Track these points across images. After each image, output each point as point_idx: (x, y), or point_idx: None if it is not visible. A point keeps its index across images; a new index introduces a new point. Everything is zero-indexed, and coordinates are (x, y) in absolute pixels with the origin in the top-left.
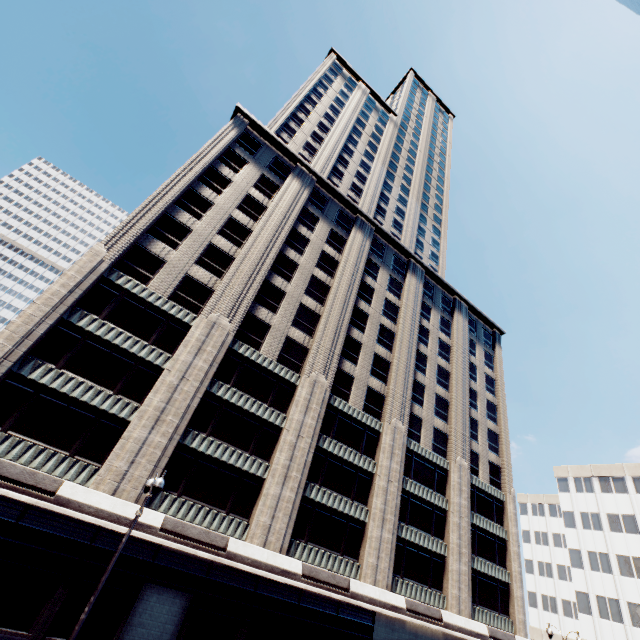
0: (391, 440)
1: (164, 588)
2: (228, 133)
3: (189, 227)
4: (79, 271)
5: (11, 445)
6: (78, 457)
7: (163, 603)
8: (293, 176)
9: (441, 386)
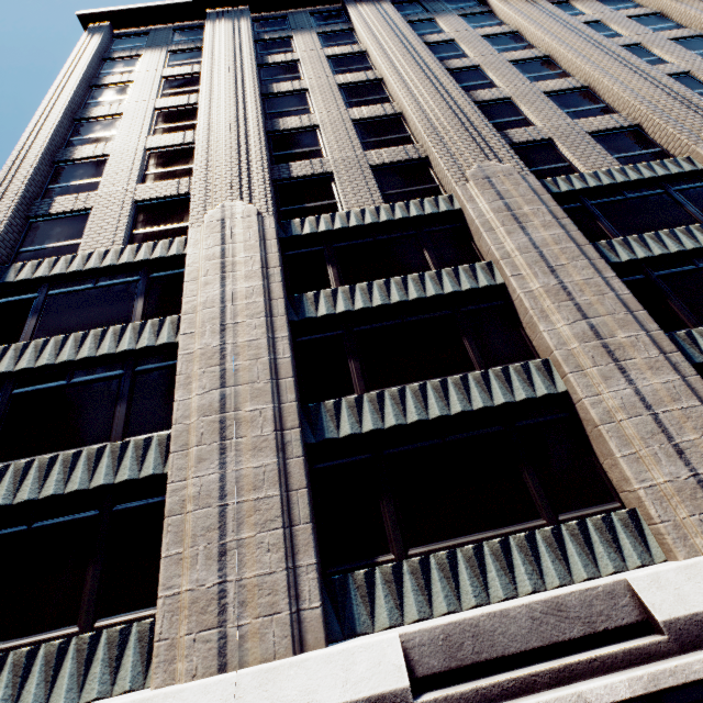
0: None
1: None
2: (87, 45)
3: (101, 156)
4: None
5: None
6: (104, 622)
7: None
8: (211, 23)
9: None
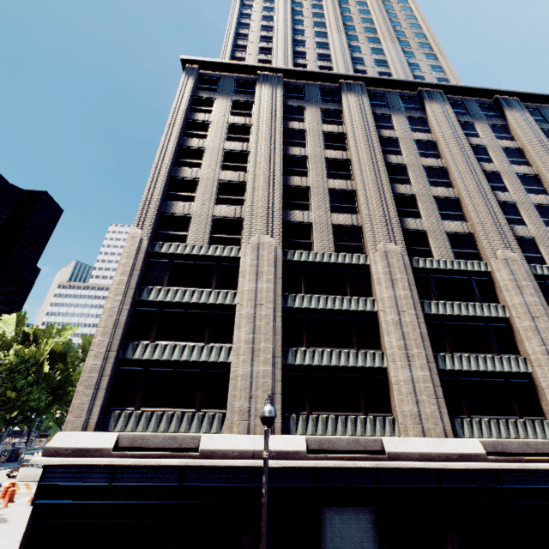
0: (509, 274)
1: (341, 507)
2: (186, 85)
3: (195, 178)
4: (128, 257)
5: (147, 419)
6: (204, 410)
7: (348, 522)
8: (259, 85)
9: (535, 194)
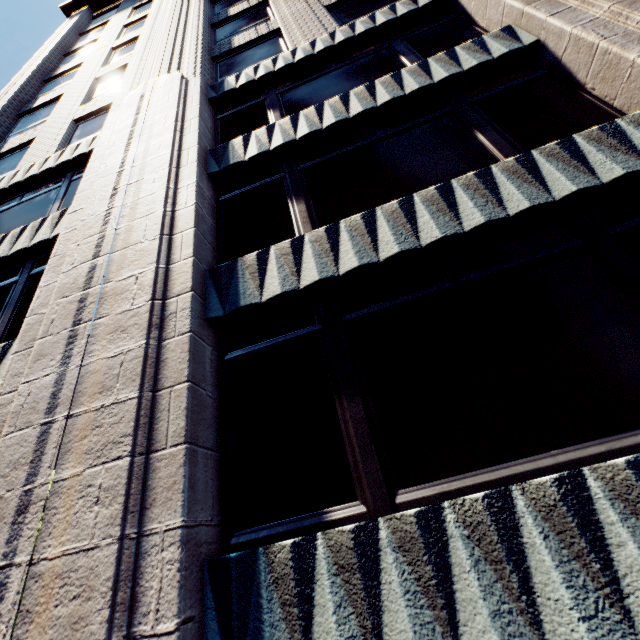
0: None
1: None
2: (66, 26)
3: (57, 98)
4: None
5: None
6: None
7: None
8: None
9: None
